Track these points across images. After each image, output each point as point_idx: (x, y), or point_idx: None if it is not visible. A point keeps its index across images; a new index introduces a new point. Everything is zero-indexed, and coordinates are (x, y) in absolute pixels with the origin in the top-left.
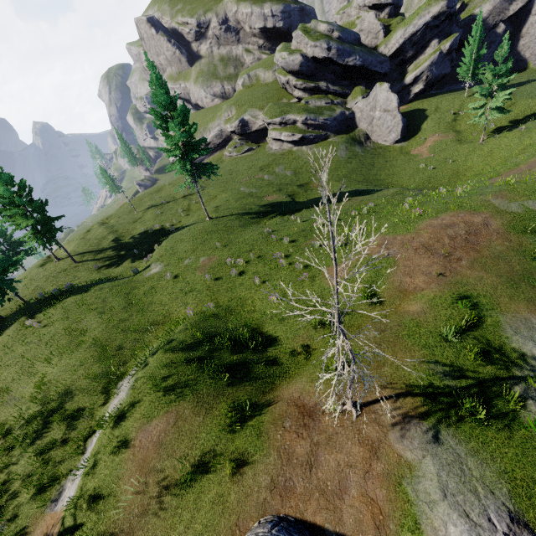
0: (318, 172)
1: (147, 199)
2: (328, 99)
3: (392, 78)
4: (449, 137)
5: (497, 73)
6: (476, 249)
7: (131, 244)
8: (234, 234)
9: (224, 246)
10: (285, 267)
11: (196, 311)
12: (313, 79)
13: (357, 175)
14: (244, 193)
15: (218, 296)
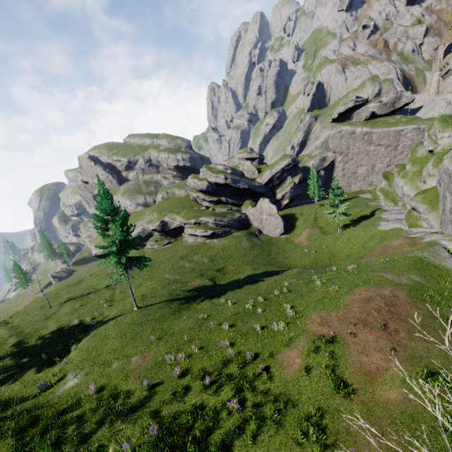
0: (230, 258)
1: (65, 292)
2: (228, 207)
3: (268, 195)
4: (316, 231)
5: (336, 194)
6: (402, 319)
7: (38, 346)
8: (167, 323)
9: (158, 339)
10: (234, 358)
11: (136, 445)
12: (216, 195)
13: (261, 259)
14: (169, 280)
15: (161, 410)
